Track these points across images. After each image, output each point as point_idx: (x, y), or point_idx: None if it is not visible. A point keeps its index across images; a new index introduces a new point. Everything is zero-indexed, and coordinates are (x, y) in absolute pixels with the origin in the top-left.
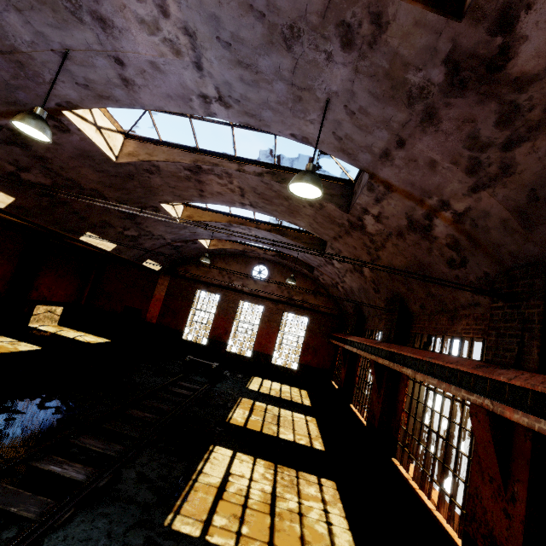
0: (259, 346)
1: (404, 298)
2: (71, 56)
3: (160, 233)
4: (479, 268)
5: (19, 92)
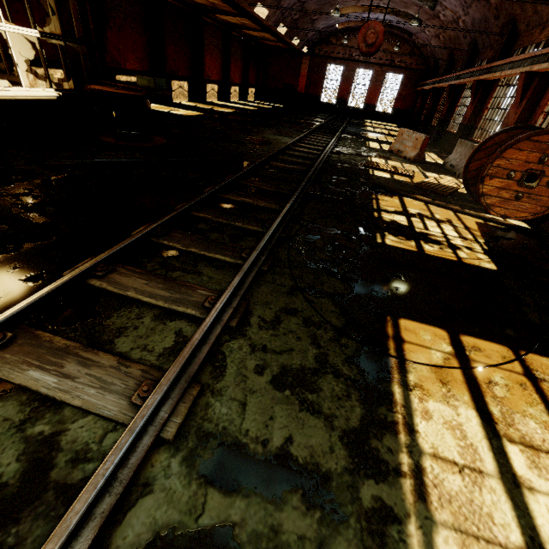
0: (368, 100)
1: (453, 52)
2: None
3: (319, 26)
4: (468, 39)
5: None
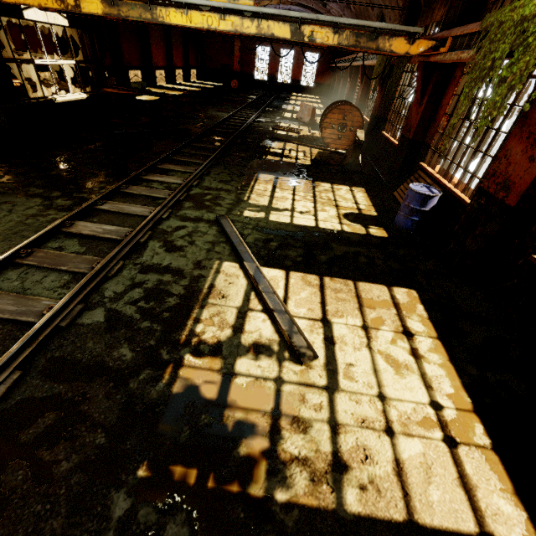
0: (294, 76)
1: None
2: None
3: None
4: None
5: None
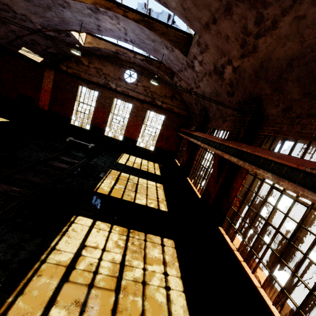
0: (128, 134)
1: (264, 100)
2: None
3: (23, 11)
4: None
5: None
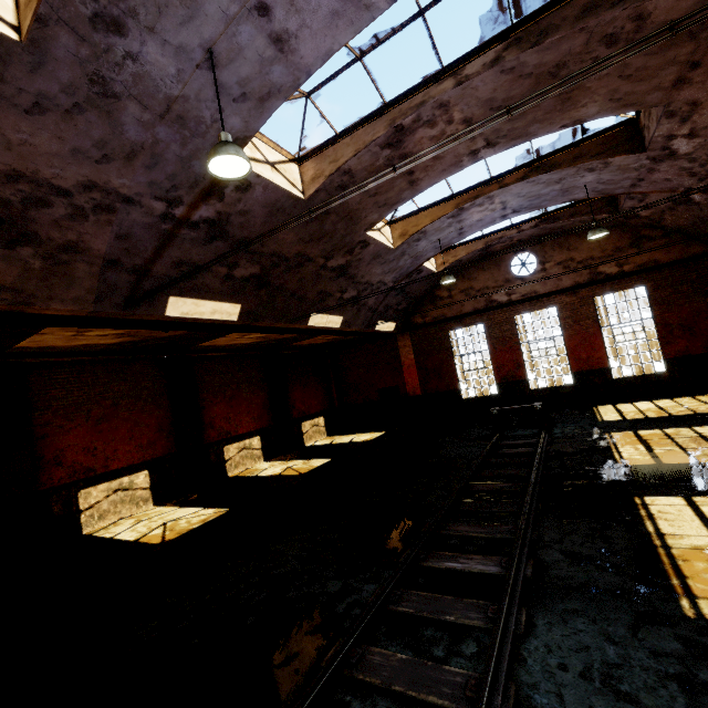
0: (580, 363)
1: None
2: (215, 58)
3: (378, 278)
4: None
5: (193, 164)
